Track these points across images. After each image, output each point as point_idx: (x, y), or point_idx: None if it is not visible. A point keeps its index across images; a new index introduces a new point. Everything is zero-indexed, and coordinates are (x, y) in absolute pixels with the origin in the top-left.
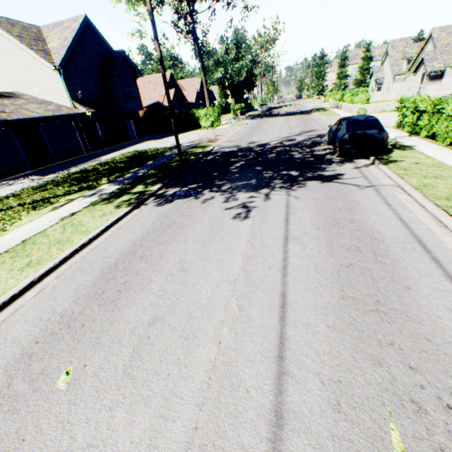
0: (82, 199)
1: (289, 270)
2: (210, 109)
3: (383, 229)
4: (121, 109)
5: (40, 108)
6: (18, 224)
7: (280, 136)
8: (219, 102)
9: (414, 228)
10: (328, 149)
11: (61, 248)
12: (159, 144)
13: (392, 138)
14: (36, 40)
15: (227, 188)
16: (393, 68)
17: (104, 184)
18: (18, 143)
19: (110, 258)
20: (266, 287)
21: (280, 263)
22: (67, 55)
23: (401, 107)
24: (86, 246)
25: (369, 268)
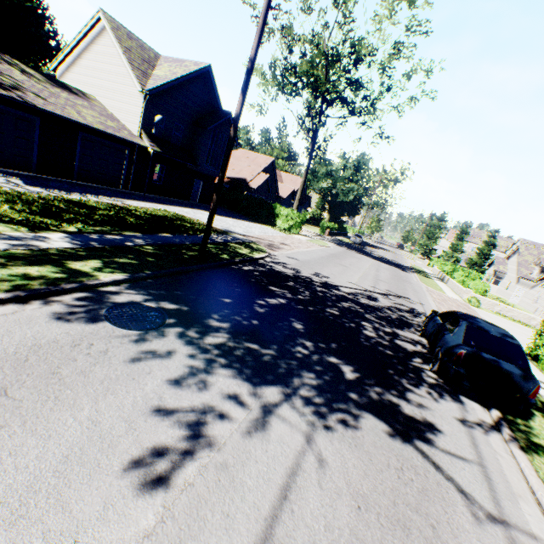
0: None
1: None
2: (295, 211)
3: None
4: (195, 164)
5: (97, 118)
6: None
7: (358, 284)
8: (314, 211)
9: None
10: (420, 344)
11: None
12: None
13: None
14: (144, 61)
15: (216, 343)
16: (521, 268)
17: (60, 232)
18: (37, 136)
19: None
20: None
21: None
22: (165, 86)
23: (542, 331)
24: None
25: None
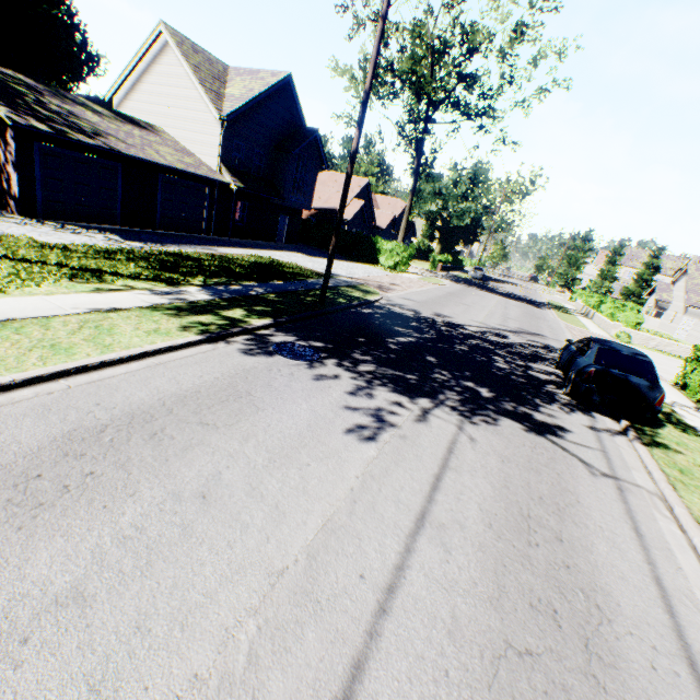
0: (145, 293)
1: (398, 603)
2: (400, 244)
3: (617, 589)
4: (281, 198)
5: (174, 155)
6: (28, 291)
7: (485, 322)
8: (420, 241)
9: (683, 617)
10: (555, 374)
11: (47, 358)
12: (307, 262)
13: (666, 400)
14: (215, 78)
15: (367, 370)
16: (690, 294)
17: (193, 285)
18: (120, 185)
19: (105, 412)
20: (332, 625)
21: (388, 572)
22: (243, 108)
23: (693, 358)
24: (89, 370)
25: (567, 686)
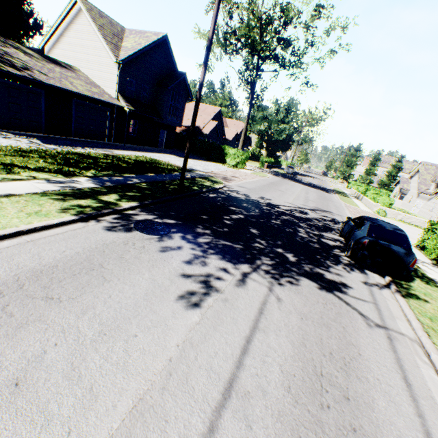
0: (42, 182)
1: None
2: (240, 150)
3: None
4: (160, 118)
5: (84, 86)
6: None
7: (293, 203)
8: (254, 149)
9: None
10: (339, 241)
11: None
12: (177, 161)
13: None
14: (114, 35)
15: (205, 242)
16: (421, 185)
17: (84, 176)
18: (43, 105)
19: None
20: None
21: None
22: (133, 56)
23: (429, 229)
24: None
25: None
